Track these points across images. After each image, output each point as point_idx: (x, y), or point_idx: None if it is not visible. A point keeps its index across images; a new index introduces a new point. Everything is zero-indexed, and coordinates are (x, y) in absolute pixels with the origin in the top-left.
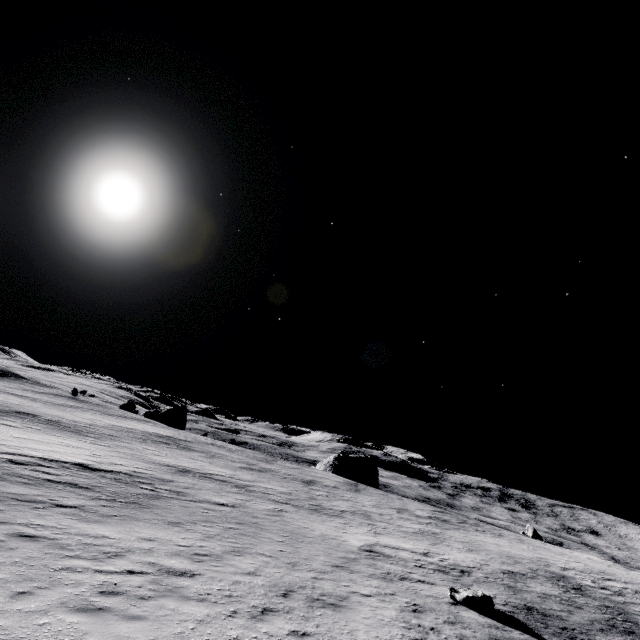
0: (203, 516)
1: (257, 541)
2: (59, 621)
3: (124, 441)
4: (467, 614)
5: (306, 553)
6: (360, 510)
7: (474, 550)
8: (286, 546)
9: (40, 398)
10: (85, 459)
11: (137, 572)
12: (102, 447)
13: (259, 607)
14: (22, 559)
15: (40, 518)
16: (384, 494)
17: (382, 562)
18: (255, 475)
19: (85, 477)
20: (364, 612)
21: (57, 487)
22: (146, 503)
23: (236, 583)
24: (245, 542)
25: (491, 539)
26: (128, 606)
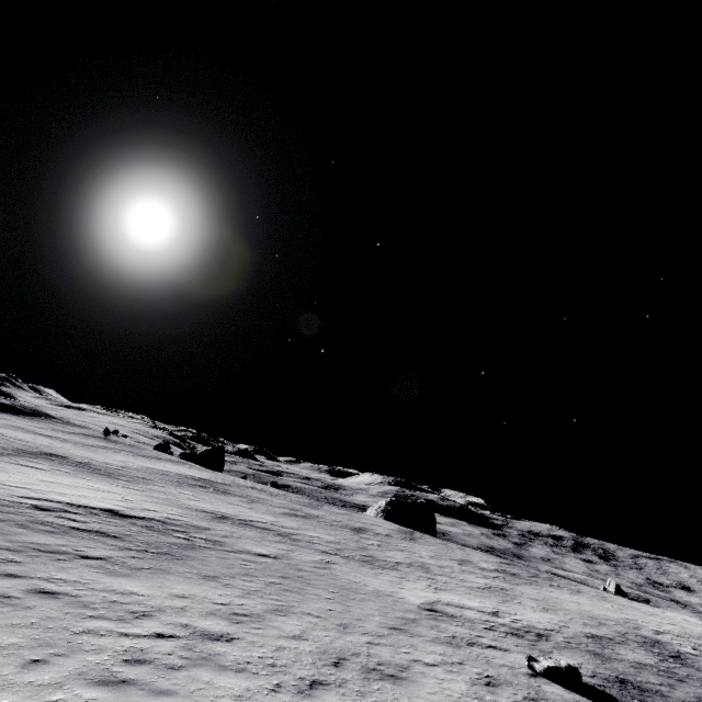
0: (242, 569)
1: (303, 598)
2: (75, 697)
3: (158, 484)
4: (550, 688)
5: (359, 612)
6: (417, 562)
7: (550, 609)
8: (336, 604)
9: (70, 439)
10: (115, 504)
11: (167, 636)
12: (134, 491)
13: (307, 679)
14: (39, 620)
15: (62, 571)
16: (443, 543)
17: (446, 623)
18: (299, 522)
19: (114, 524)
20: (429, 686)
21: (83, 536)
22: (180, 554)
23: (280, 649)
24: (289, 599)
25: (569, 596)
26: (156, 678)
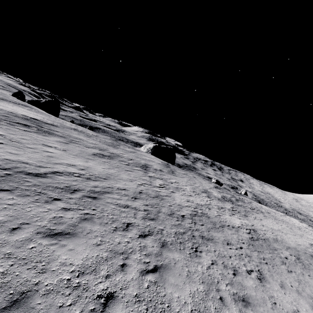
0: None
1: None
2: None
3: None
4: None
5: None
6: (196, 206)
7: (298, 258)
8: None
9: None
10: None
11: None
12: None
13: None
14: None
15: None
16: (186, 174)
17: None
18: (106, 164)
19: None
20: None
21: None
22: None
23: None
24: None
25: (269, 222)
26: None
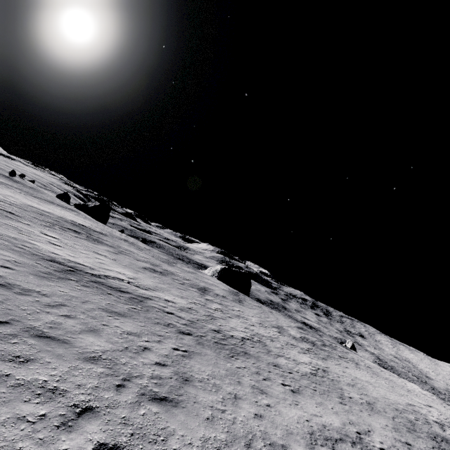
0: None
1: None
2: None
3: (22, 221)
4: None
5: None
6: (254, 334)
7: (371, 403)
8: None
9: None
10: None
11: None
12: None
13: None
14: None
15: None
16: (259, 306)
17: None
18: (156, 279)
19: None
20: None
21: None
22: None
23: None
24: None
25: (359, 373)
26: None
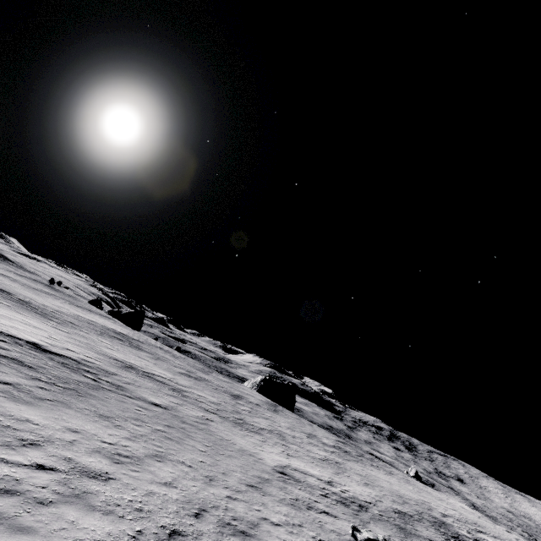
0: (135, 414)
1: (181, 448)
2: None
3: (83, 331)
4: None
5: (224, 467)
6: (277, 430)
7: (370, 485)
8: (207, 457)
9: (20, 280)
10: (41, 340)
11: (48, 468)
12: (61, 332)
13: (168, 528)
14: None
15: None
16: (298, 418)
17: (292, 486)
18: (191, 382)
19: (34, 356)
20: None
21: (1, 361)
22: (84, 392)
23: (150, 494)
24: (169, 447)
25: (384, 476)
26: (20, 512)
